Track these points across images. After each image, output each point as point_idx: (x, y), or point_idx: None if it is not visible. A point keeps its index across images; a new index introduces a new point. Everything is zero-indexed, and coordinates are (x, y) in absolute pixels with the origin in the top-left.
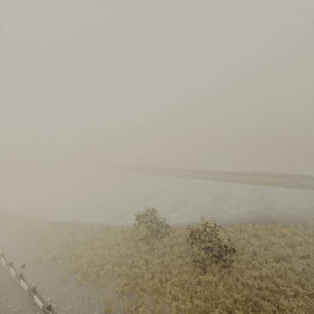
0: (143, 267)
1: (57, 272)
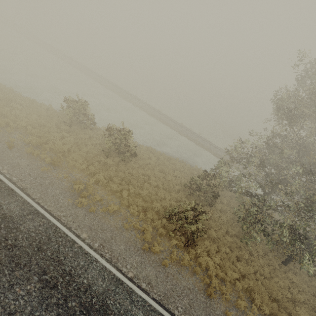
0: (57, 138)
1: None
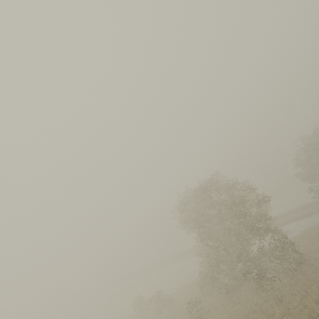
0: None
1: None
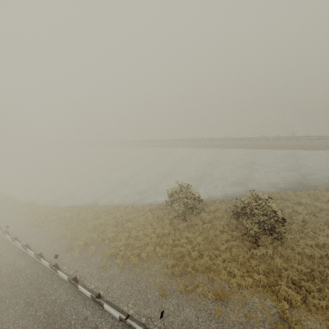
0: (185, 245)
1: (93, 258)
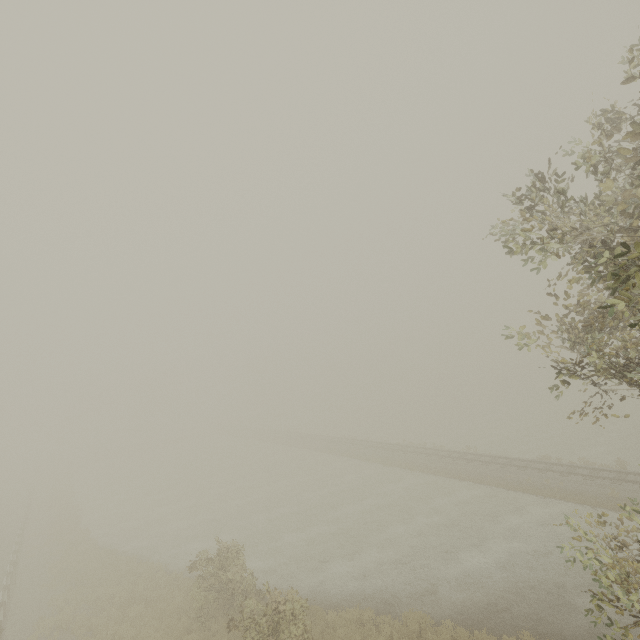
0: None
1: None
